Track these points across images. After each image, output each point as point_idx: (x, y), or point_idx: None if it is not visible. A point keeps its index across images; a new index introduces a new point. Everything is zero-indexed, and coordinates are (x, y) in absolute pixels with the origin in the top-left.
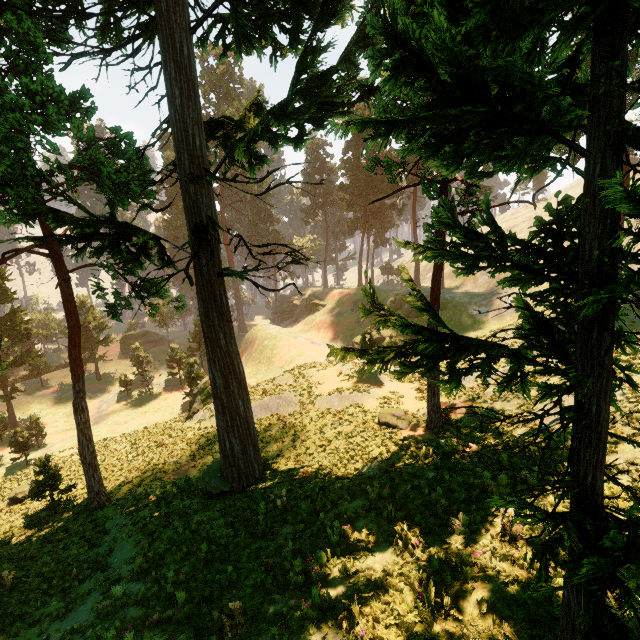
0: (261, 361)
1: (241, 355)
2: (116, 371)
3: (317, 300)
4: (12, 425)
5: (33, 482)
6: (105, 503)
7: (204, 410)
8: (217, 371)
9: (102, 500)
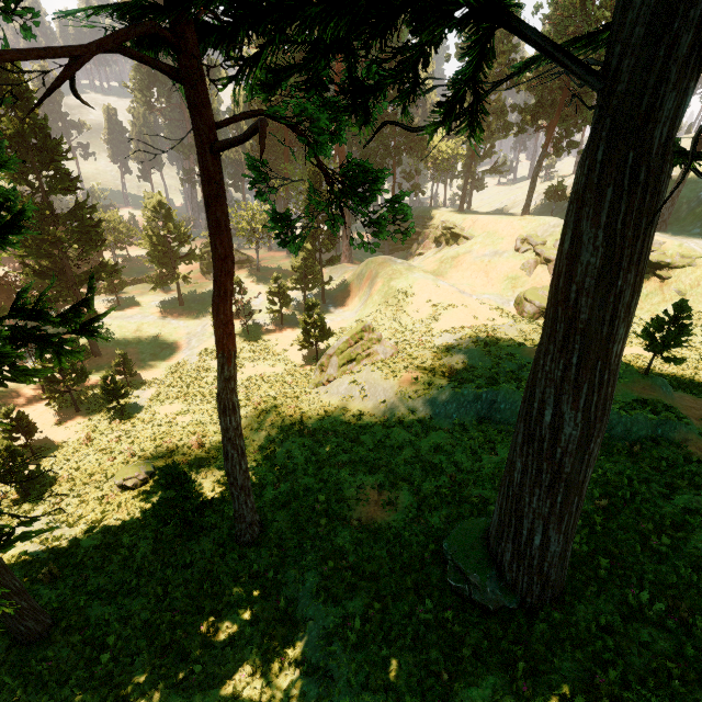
0: (388, 308)
1: (352, 294)
2: (199, 296)
3: (458, 229)
4: (94, 352)
5: (158, 500)
6: (260, 536)
7: (348, 382)
8: (576, 411)
9: (256, 532)
